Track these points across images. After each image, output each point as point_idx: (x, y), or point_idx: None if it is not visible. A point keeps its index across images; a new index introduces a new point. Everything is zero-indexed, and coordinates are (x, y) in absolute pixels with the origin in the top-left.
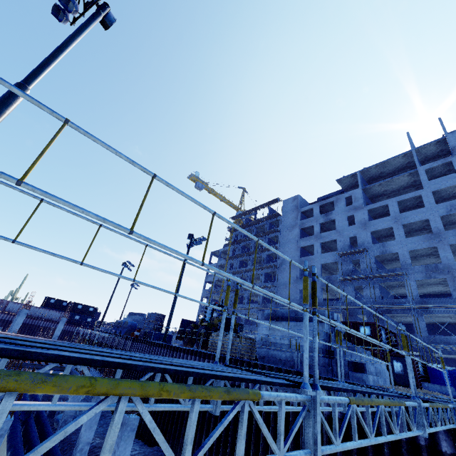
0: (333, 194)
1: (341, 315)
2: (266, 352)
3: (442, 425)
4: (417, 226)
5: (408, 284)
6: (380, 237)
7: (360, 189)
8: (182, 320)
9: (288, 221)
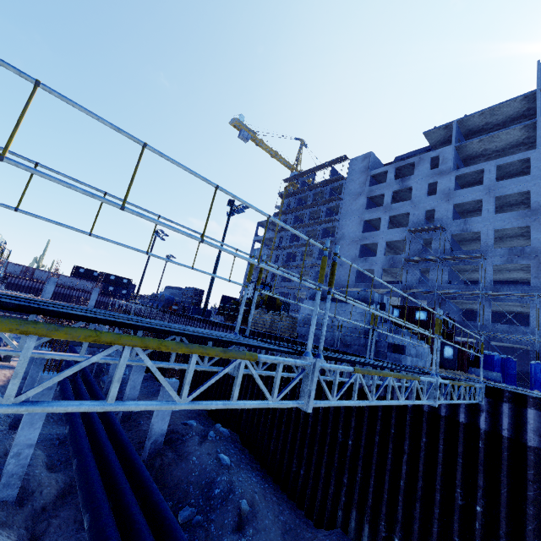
0: (416, 152)
1: (400, 299)
2: (307, 331)
3: (460, 399)
4: (513, 200)
5: (483, 269)
6: (464, 212)
7: (453, 146)
8: (223, 296)
9: (354, 187)
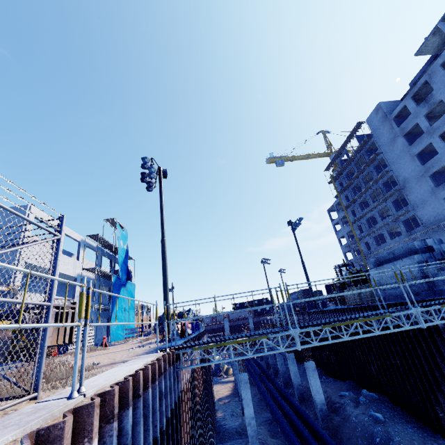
0: (426, 65)
1: None
2: (384, 293)
3: None
4: None
5: None
6: None
7: None
8: (325, 286)
9: (384, 137)
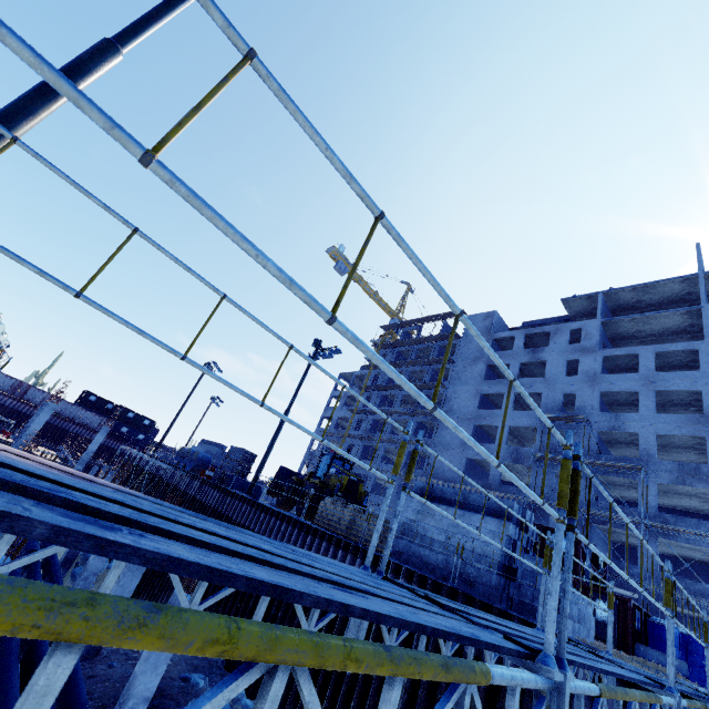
0: (550, 320)
1: None
2: (407, 546)
3: None
4: (678, 399)
5: (644, 486)
6: (613, 403)
7: (599, 321)
8: (281, 467)
9: (471, 349)
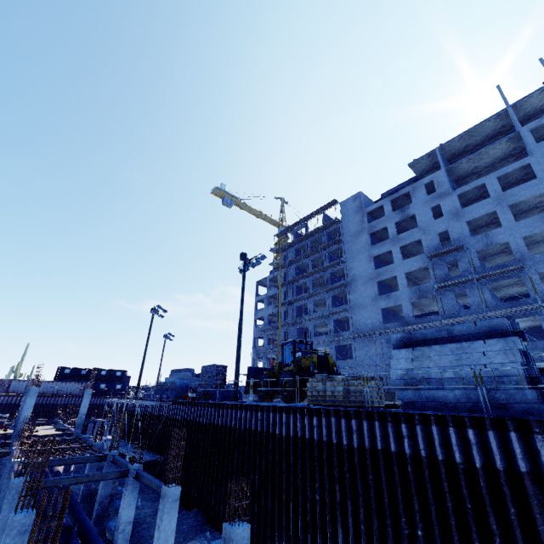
0: (401, 185)
1: None
2: (416, 394)
3: None
4: (526, 206)
5: (529, 279)
6: (476, 228)
7: (443, 170)
8: (249, 368)
9: (352, 227)
